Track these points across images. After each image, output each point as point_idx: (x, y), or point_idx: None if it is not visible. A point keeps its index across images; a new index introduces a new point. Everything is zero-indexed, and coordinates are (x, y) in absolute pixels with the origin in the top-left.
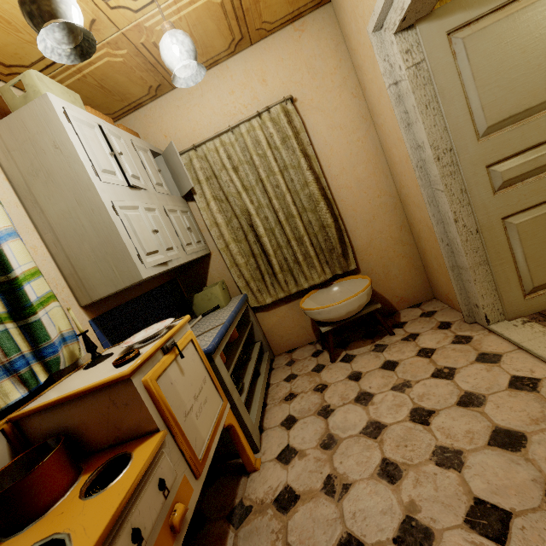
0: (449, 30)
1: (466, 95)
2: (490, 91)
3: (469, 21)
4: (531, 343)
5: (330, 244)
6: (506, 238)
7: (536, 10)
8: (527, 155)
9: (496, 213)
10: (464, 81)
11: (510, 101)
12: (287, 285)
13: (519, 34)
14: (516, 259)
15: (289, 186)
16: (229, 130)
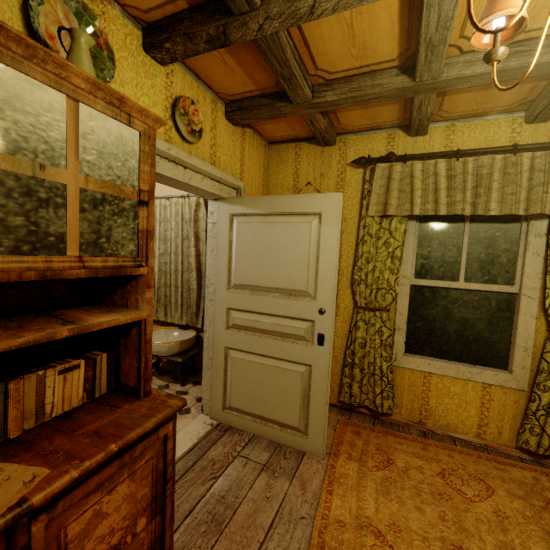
0: (232, 213)
1: (232, 256)
2: (242, 262)
3: (245, 214)
4: (182, 433)
5: (189, 302)
6: (224, 361)
7: (280, 227)
8: (252, 316)
9: (223, 341)
10: (233, 248)
11: (251, 275)
12: (156, 313)
13: (267, 236)
14: (228, 380)
15: (184, 250)
16: (167, 198)
